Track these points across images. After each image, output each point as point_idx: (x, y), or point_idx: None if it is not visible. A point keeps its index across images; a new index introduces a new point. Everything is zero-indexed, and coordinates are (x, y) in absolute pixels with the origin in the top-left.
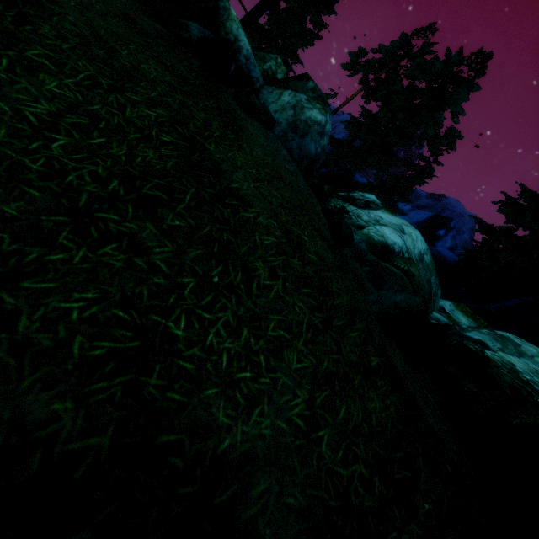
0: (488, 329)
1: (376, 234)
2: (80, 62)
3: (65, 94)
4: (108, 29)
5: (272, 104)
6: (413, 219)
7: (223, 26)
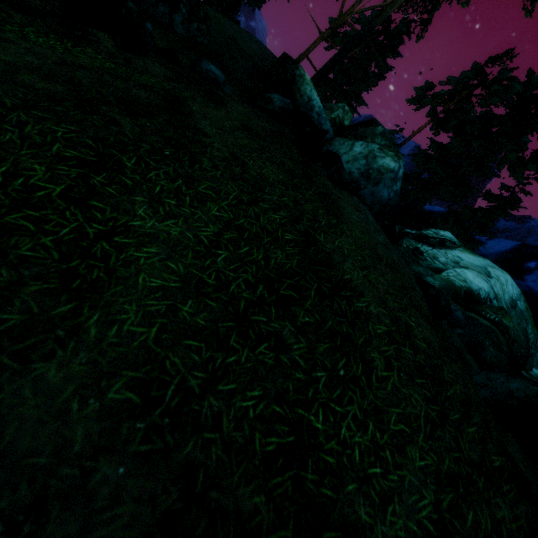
0: None
1: (456, 278)
2: (229, 185)
3: (222, 215)
4: (237, 145)
5: (344, 155)
6: (494, 249)
7: (298, 90)
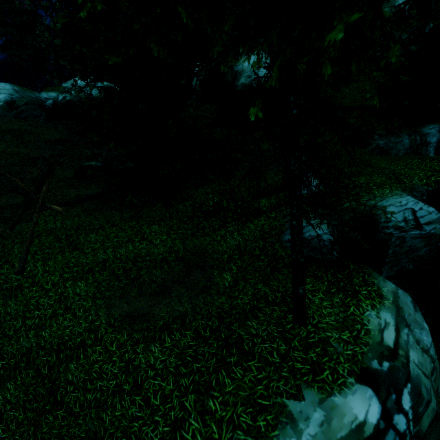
0: (60, 90)
1: None
2: None
3: None
4: None
5: None
6: None
7: None
